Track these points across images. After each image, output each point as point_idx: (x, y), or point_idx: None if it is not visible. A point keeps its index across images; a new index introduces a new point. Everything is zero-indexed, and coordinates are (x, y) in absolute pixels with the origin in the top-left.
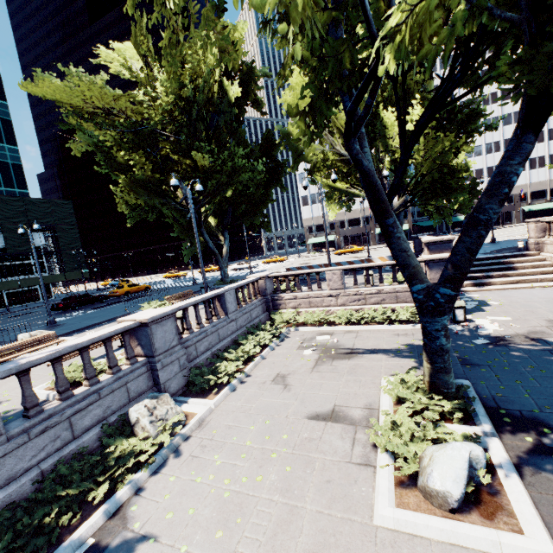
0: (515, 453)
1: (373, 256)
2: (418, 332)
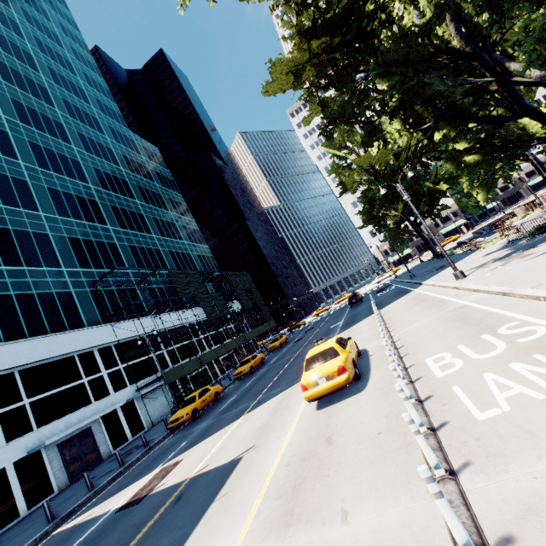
0: None
1: None
2: None
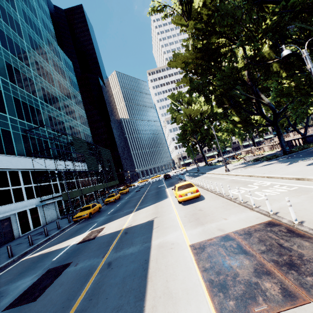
0: None
1: None
2: None
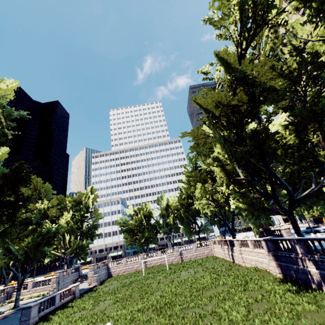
0: (13, 311)
1: (85, 271)
2: (38, 298)
